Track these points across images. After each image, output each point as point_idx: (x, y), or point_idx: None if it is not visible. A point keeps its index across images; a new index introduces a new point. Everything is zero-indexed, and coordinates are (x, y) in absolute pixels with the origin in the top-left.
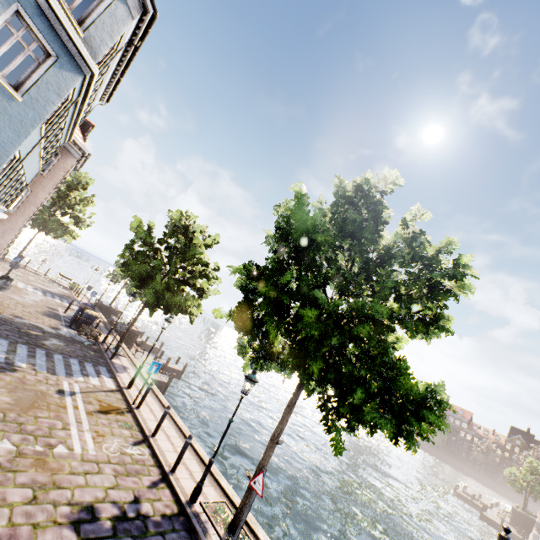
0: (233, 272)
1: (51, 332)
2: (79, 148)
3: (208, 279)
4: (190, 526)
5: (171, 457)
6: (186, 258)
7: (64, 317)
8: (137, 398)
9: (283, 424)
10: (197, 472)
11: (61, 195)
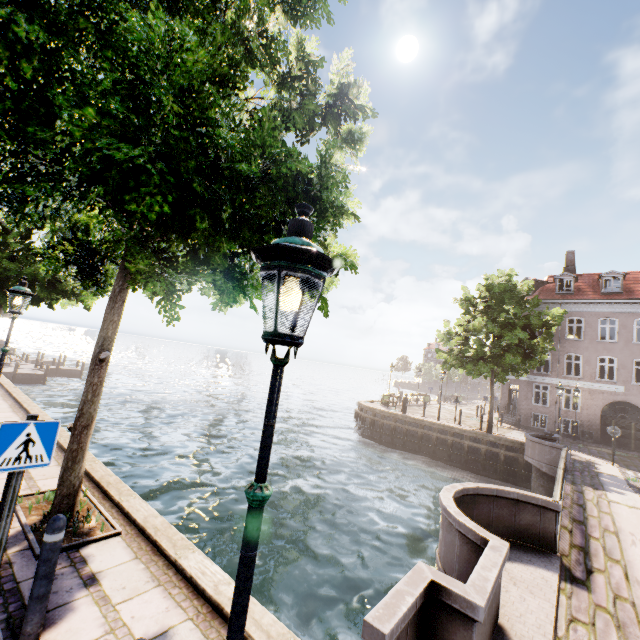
0: None
1: None
2: None
3: None
4: None
5: None
6: None
7: None
8: None
9: None
10: None
11: None
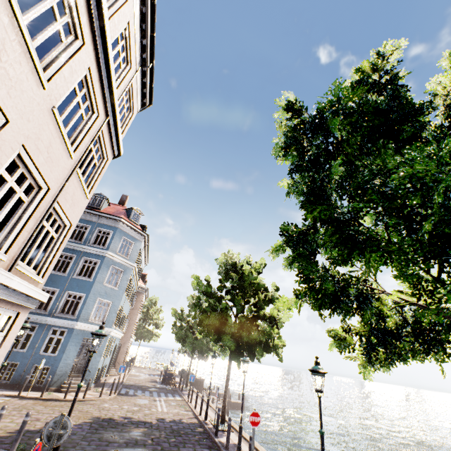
0: None
1: (152, 386)
2: (143, 288)
3: None
4: (202, 425)
5: (201, 413)
6: None
7: (159, 381)
8: (192, 401)
9: (228, 370)
10: (214, 416)
11: (145, 314)
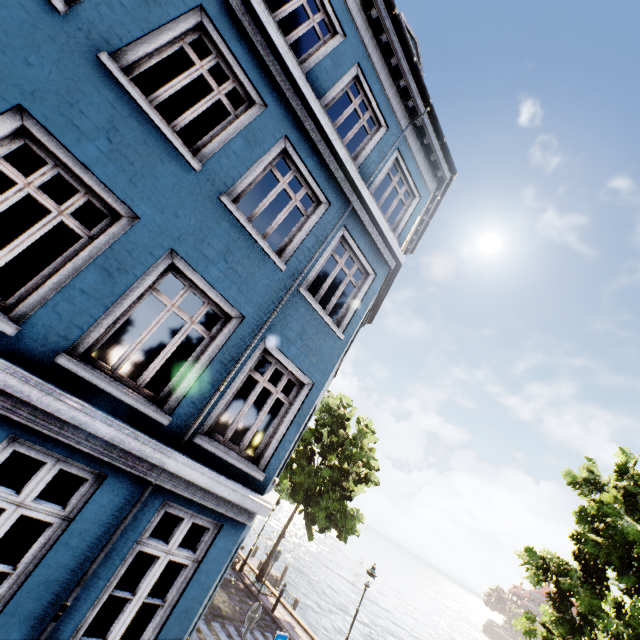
0: (524, 562)
1: None
2: None
3: (367, 483)
4: None
5: None
6: (351, 461)
7: None
8: None
9: None
10: None
11: None
